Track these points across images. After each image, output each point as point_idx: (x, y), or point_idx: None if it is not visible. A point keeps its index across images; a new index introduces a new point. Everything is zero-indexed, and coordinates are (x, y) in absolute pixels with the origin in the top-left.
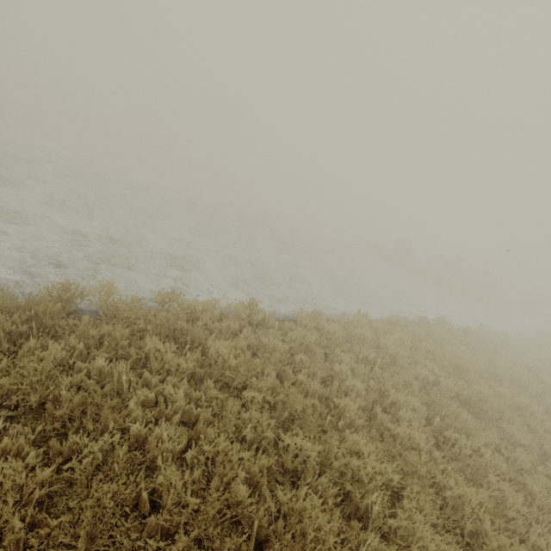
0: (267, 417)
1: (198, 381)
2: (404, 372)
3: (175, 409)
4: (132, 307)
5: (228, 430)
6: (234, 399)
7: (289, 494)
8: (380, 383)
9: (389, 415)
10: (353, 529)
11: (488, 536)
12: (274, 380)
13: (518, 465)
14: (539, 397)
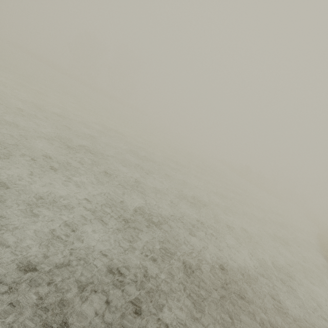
0: None
1: None
2: None
3: None
4: None
5: None
6: None
7: None
8: None
9: None
10: None
11: None
12: None
13: None
14: None
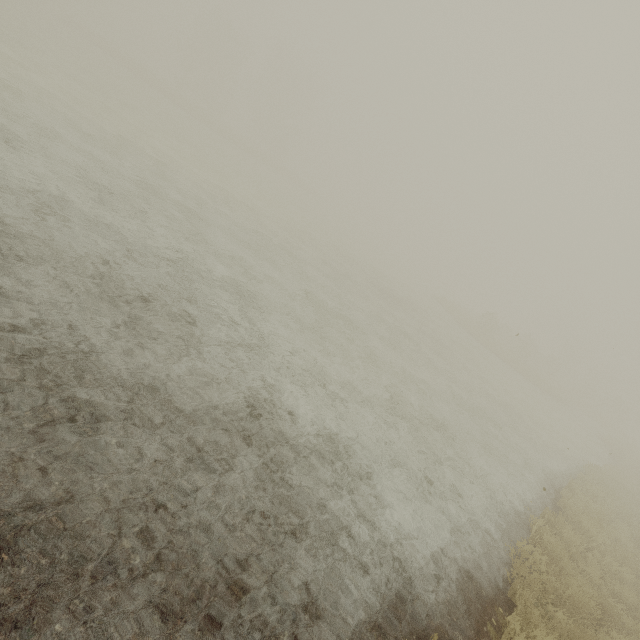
0: None
1: None
2: None
3: None
4: (580, 592)
5: None
6: None
7: None
8: None
9: None
10: None
11: None
12: None
13: None
14: None
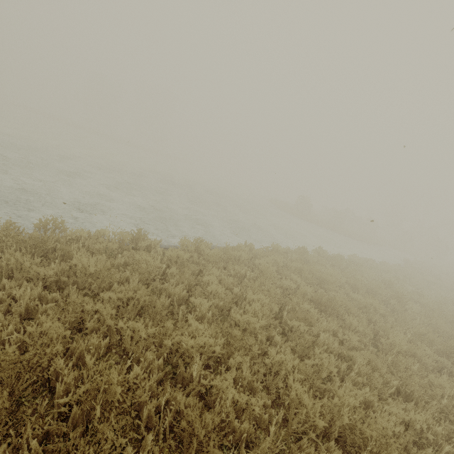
0: (109, 308)
1: (63, 289)
2: (268, 282)
3: (20, 306)
4: (3, 229)
5: (68, 320)
6: (82, 296)
7: (93, 358)
8: (243, 289)
9: (241, 310)
10: (166, 390)
11: (292, 389)
12: (135, 285)
13: (350, 344)
14: (389, 301)
